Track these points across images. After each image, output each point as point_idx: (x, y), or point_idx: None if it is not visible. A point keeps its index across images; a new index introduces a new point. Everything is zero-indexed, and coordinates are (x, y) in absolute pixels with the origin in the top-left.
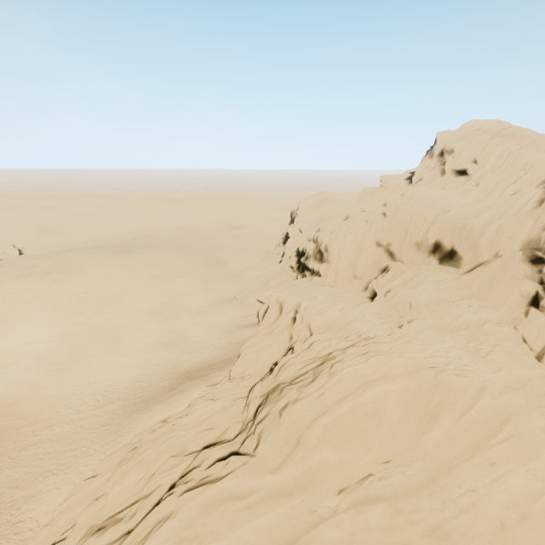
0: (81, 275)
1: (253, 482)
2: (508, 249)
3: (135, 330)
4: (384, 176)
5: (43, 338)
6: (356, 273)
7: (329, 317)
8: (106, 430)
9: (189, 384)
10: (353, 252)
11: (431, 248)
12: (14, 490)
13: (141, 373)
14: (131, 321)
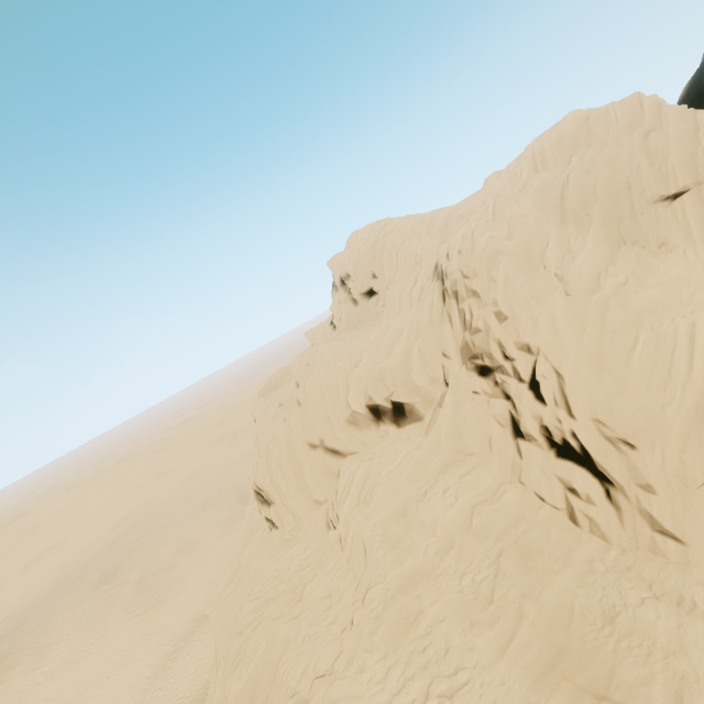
0: None
1: None
2: (450, 370)
3: None
4: (308, 332)
5: None
6: (315, 498)
7: (251, 664)
8: None
9: None
10: (292, 473)
11: (371, 417)
12: None
13: None
14: None
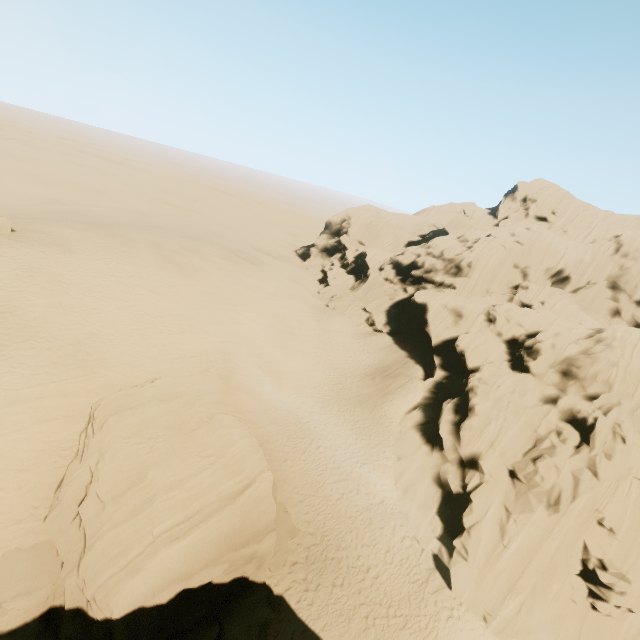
0: (170, 261)
1: (633, 402)
2: (598, 279)
3: (287, 334)
4: (468, 207)
5: (213, 338)
6: (490, 288)
7: (535, 317)
8: (364, 425)
9: (402, 380)
10: (493, 270)
11: (553, 273)
12: (341, 483)
13: (329, 376)
14: (274, 324)
